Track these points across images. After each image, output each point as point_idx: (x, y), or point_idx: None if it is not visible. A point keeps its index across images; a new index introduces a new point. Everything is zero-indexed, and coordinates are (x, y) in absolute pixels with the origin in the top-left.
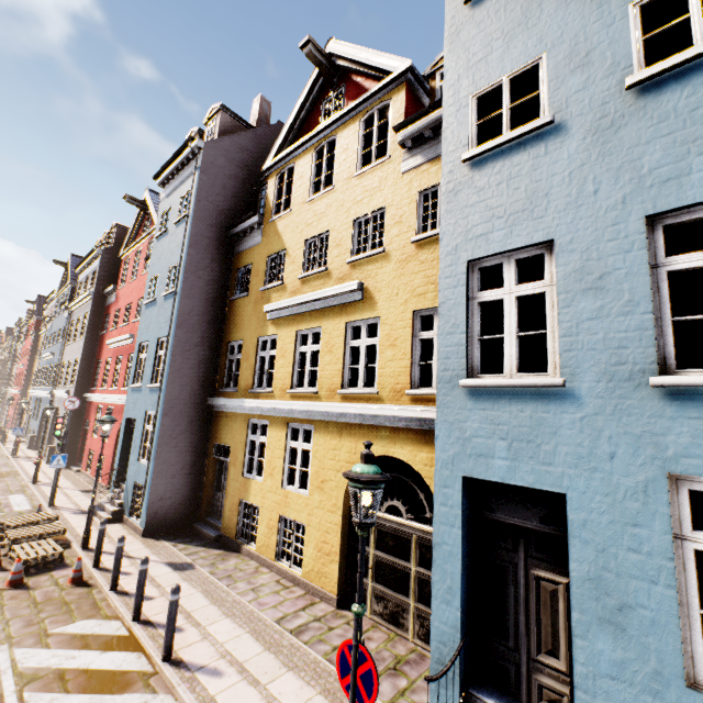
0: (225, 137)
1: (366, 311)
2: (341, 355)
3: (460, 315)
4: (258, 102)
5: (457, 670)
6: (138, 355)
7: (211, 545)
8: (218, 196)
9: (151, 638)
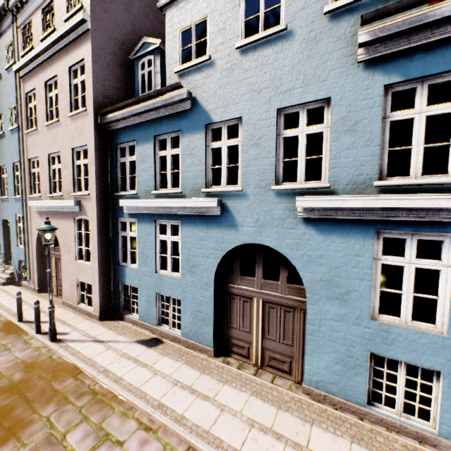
0: None
1: None
2: None
3: None
4: None
5: (4, 258)
6: None
7: None
8: None
9: None
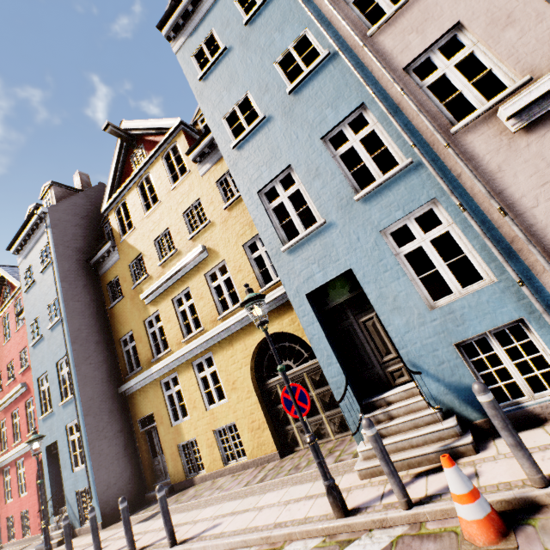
0: (63, 201)
1: (214, 261)
2: (209, 296)
3: (266, 219)
4: (78, 176)
5: (352, 394)
6: (39, 389)
7: (168, 496)
8: (71, 241)
9: (153, 549)
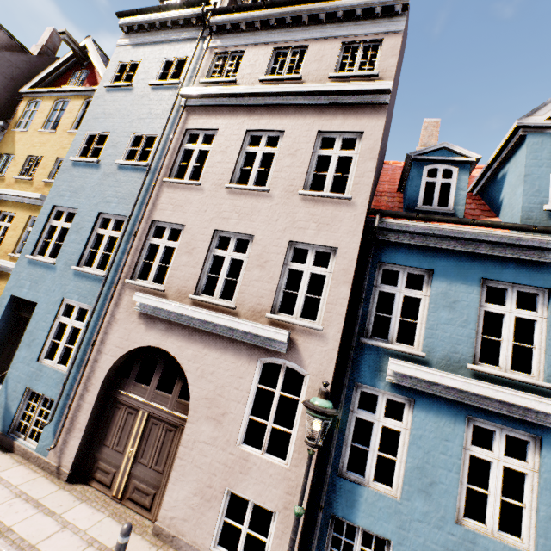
0: None
1: None
2: (20, 233)
3: (41, 228)
4: (50, 32)
5: None
6: None
7: None
8: None
9: None
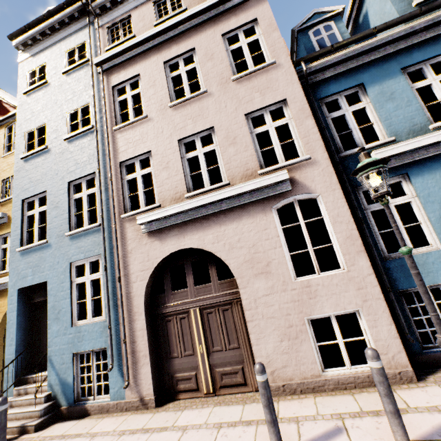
0: None
1: (9, 228)
2: None
3: (19, 222)
4: None
5: (14, 371)
6: None
7: None
8: None
9: None
